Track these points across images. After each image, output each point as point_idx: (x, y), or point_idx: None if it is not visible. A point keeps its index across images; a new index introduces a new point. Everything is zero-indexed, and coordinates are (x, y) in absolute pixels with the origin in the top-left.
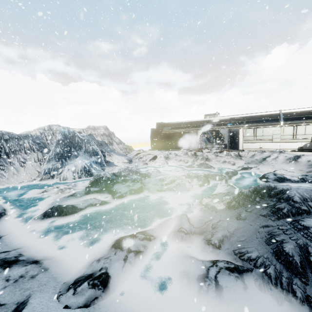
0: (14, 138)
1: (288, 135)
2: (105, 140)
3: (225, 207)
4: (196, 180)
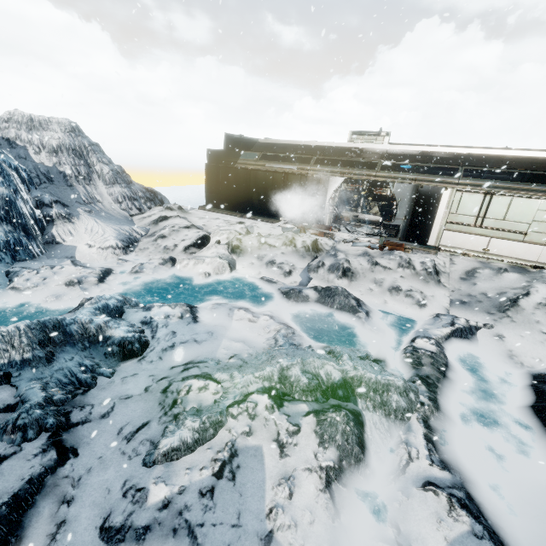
0: None
1: None
2: (63, 165)
3: None
4: (313, 435)
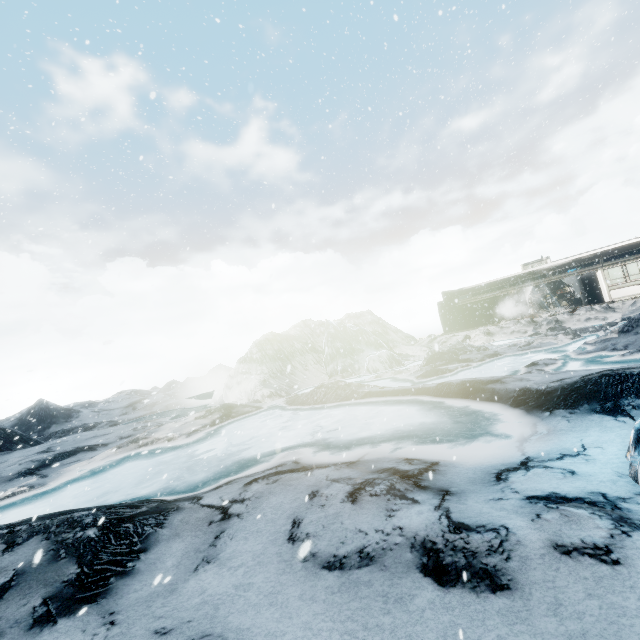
0: (284, 339)
1: None
2: (377, 329)
3: (618, 335)
4: (563, 335)
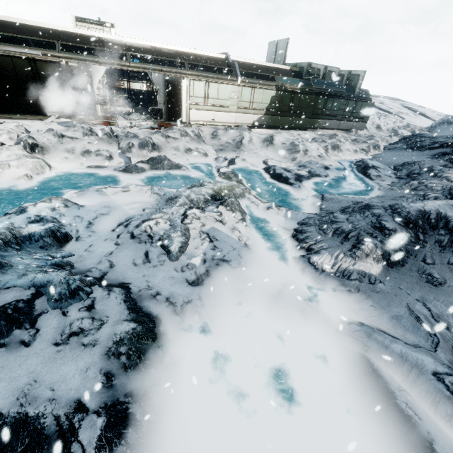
0: None
1: (246, 102)
2: None
3: (384, 267)
4: (228, 211)
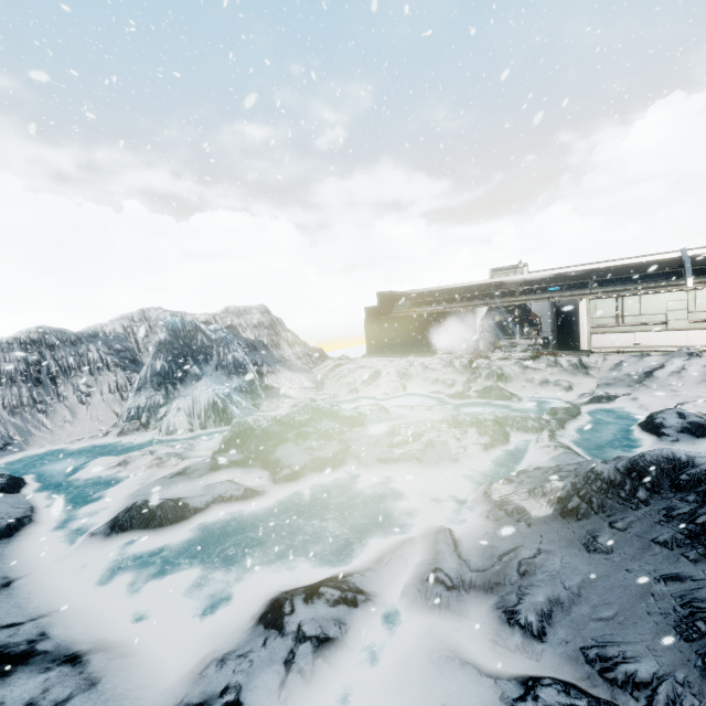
0: (68, 341)
1: None
2: (262, 337)
3: (554, 513)
4: (475, 433)
